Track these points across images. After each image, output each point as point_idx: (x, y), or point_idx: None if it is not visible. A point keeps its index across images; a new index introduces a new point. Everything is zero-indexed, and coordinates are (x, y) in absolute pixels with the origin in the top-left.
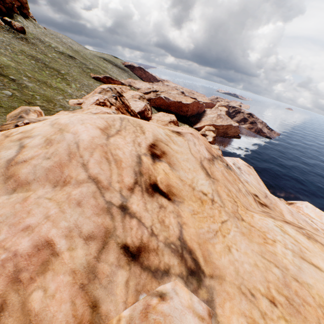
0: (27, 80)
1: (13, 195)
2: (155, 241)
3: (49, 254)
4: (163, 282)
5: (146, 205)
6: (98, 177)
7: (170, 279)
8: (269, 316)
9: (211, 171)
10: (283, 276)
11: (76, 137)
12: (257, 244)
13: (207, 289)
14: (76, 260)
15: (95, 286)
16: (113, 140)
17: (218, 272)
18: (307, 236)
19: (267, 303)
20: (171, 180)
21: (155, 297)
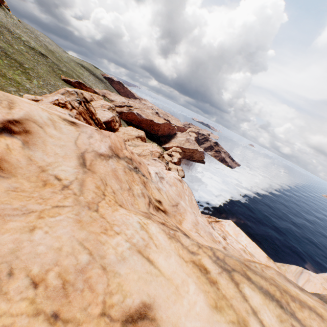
0: None
1: None
2: None
3: None
4: None
5: None
6: None
7: None
8: (9, 296)
9: (93, 163)
10: (88, 263)
11: None
12: (89, 232)
13: None
14: None
15: None
16: None
17: None
18: (172, 236)
19: (25, 284)
20: (11, 156)
21: None
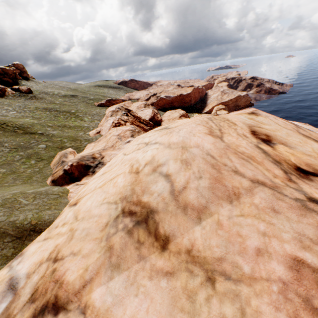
0: (51, 130)
1: (202, 223)
2: None
3: (311, 272)
4: None
5: None
6: (258, 178)
7: None
8: None
9: (315, 137)
10: None
11: (201, 149)
12: None
13: None
14: None
15: None
16: (227, 140)
17: None
18: None
19: None
20: (303, 159)
21: None
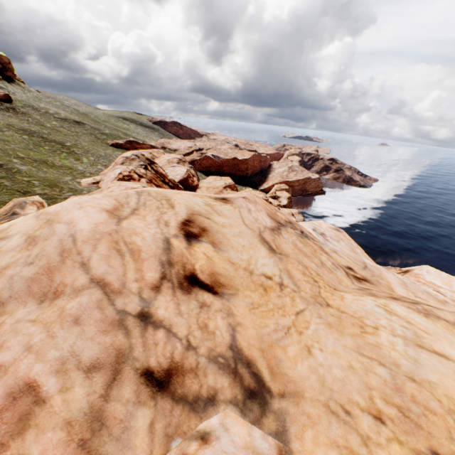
0: (19, 163)
1: None
2: (194, 356)
3: (31, 403)
4: (207, 415)
5: (179, 306)
6: (106, 278)
7: (218, 409)
8: (373, 440)
9: (277, 245)
10: (392, 377)
11: (71, 228)
12: (352, 336)
13: (276, 415)
14: (73, 405)
15: (103, 440)
16: (126, 224)
17: (293, 386)
18: (424, 313)
19: (370, 421)
20: (217, 266)
21: (194, 442)
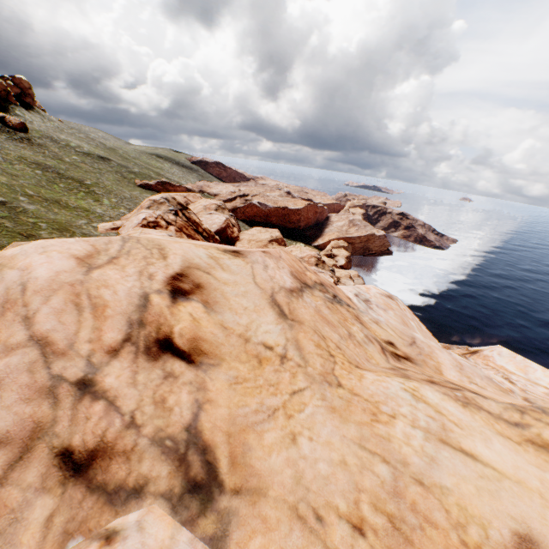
0: (26, 201)
1: None
2: (133, 436)
3: None
4: (126, 510)
5: (137, 375)
6: (51, 336)
7: (143, 503)
8: None
9: (291, 309)
10: (394, 478)
11: (25, 275)
12: (357, 424)
13: (220, 515)
14: None
15: None
16: (98, 274)
17: (256, 481)
18: (464, 401)
19: (346, 531)
20: (204, 330)
21: (96, 542)
